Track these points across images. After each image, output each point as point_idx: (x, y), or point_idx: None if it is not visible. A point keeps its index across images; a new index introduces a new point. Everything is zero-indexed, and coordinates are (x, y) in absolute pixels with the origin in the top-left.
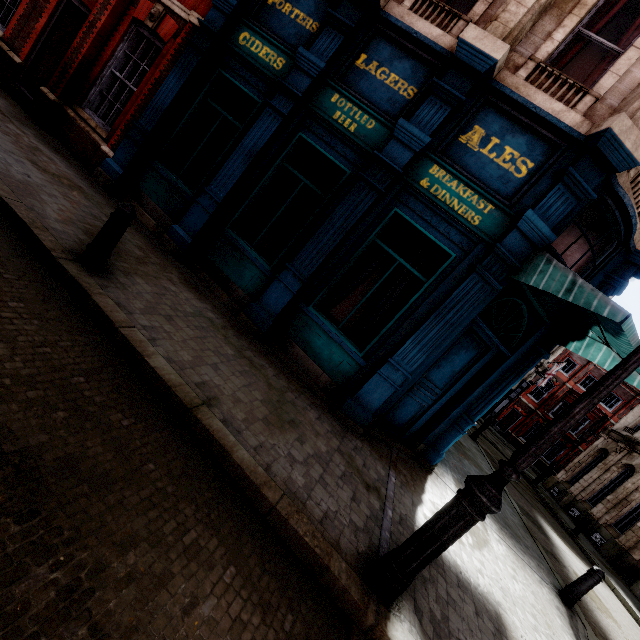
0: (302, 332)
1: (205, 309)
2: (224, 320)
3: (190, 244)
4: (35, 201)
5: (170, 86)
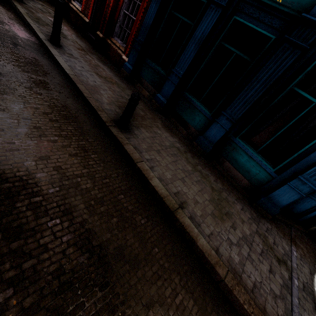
0: (230, 153)
1: (175, 142)
2: (185, 147)
3: (165, 104)
4: (98, 95)
5: (152, 10)
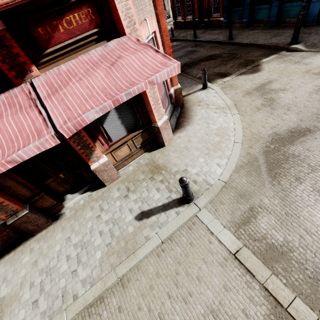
0: (286, 14)
1: (255, 31)
2: (261, 30)
3: (248, 21)
4: (218, 39)
5: None
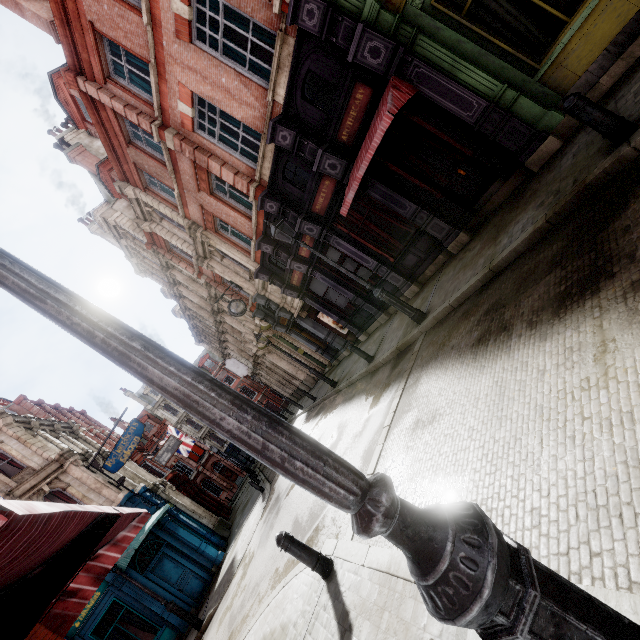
0: None
1: None
2: None
3: None
4: None
5: None
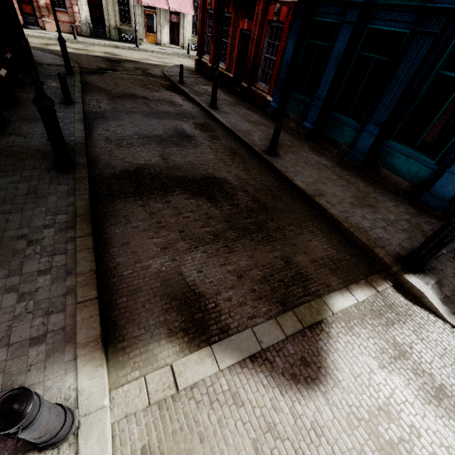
0: (386, 159)
1: (322, 160)
2: (333, 164)
3: (312, 129)
4: (250, 136)
5: (289, 47)
